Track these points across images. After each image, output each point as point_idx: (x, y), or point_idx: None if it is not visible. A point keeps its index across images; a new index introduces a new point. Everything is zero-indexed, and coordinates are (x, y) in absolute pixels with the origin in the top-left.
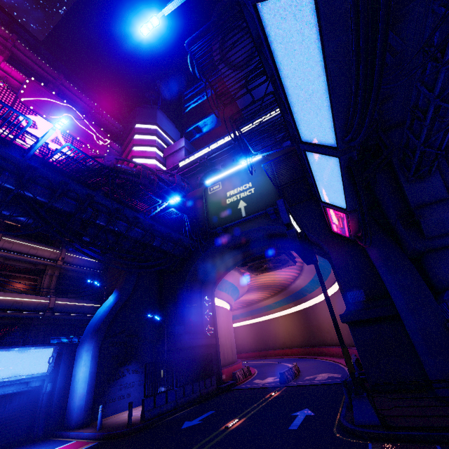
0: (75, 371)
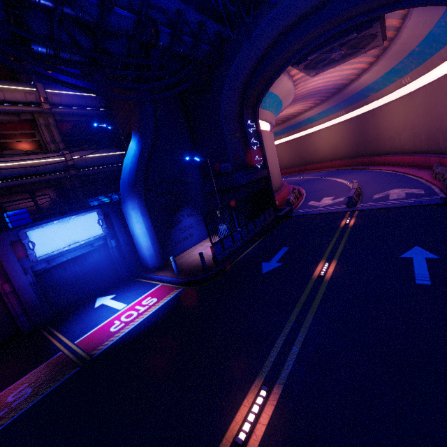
0: (131, 228)
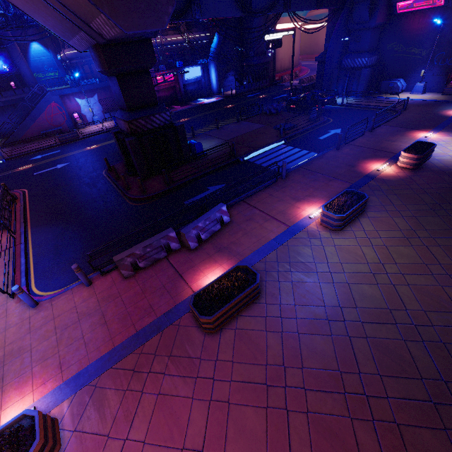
0: (210, 75)
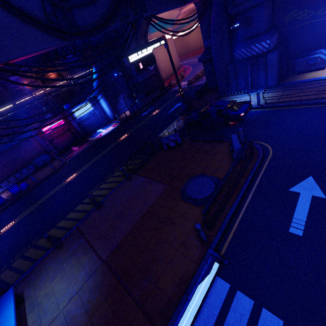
0: (102, 106)
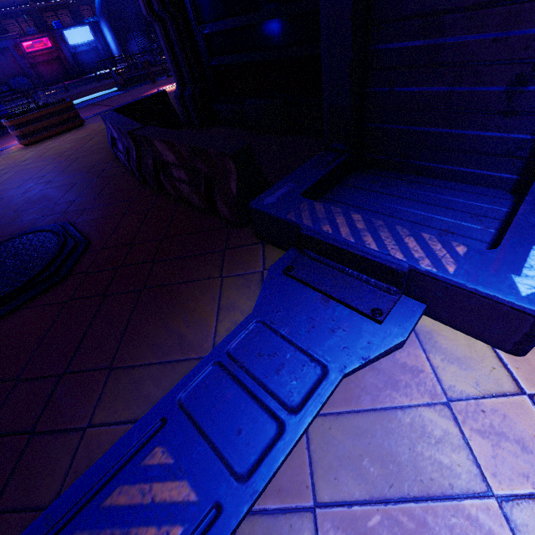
0: (106, 38)
